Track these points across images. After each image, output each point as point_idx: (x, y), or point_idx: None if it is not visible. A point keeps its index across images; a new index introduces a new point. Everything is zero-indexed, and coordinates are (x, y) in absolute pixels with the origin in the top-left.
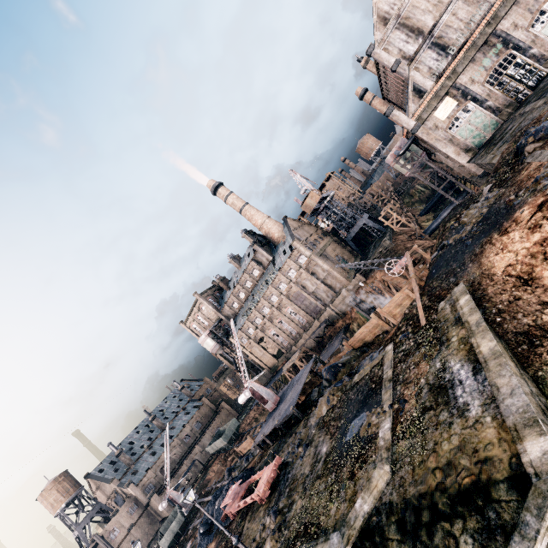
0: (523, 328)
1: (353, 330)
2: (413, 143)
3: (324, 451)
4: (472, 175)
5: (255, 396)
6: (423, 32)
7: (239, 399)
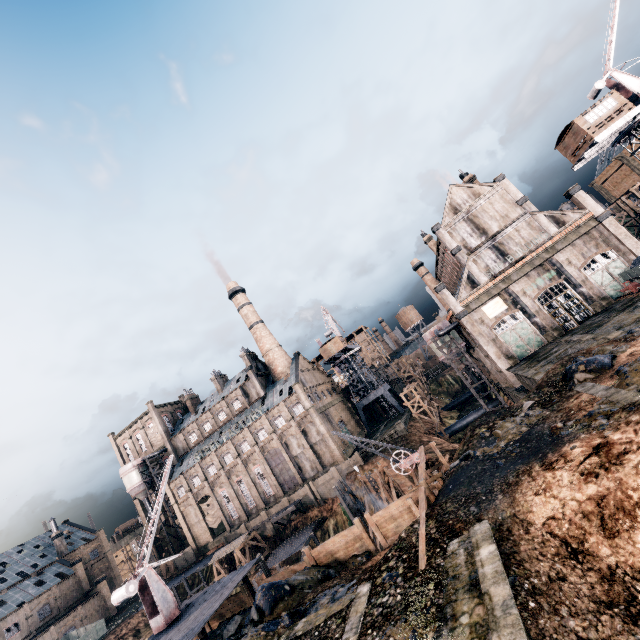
0: (568, 637)
1: (327, 528)
2: (454, 329)
3: None
4: (508, 385)
5: (143, 596)
6: (487, 233)
7: (114, 593)
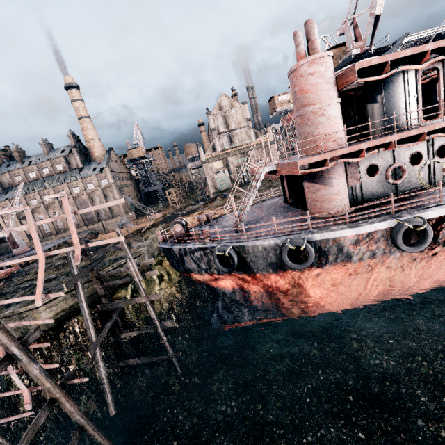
0: None
1: None
2: None
3: (58, 263)
4: None
5: (9, 240)
6: (229, 128)
7: None
